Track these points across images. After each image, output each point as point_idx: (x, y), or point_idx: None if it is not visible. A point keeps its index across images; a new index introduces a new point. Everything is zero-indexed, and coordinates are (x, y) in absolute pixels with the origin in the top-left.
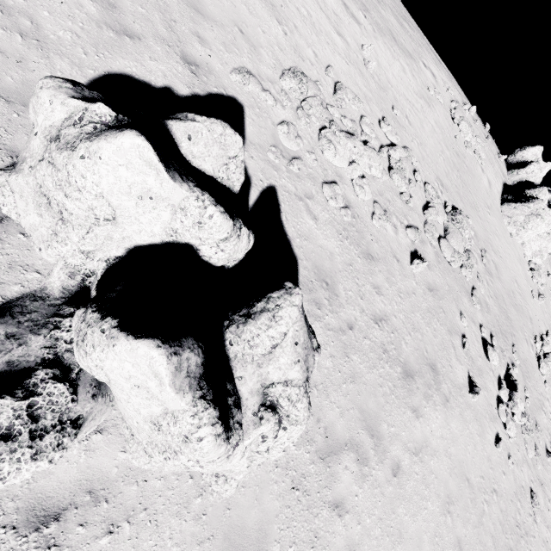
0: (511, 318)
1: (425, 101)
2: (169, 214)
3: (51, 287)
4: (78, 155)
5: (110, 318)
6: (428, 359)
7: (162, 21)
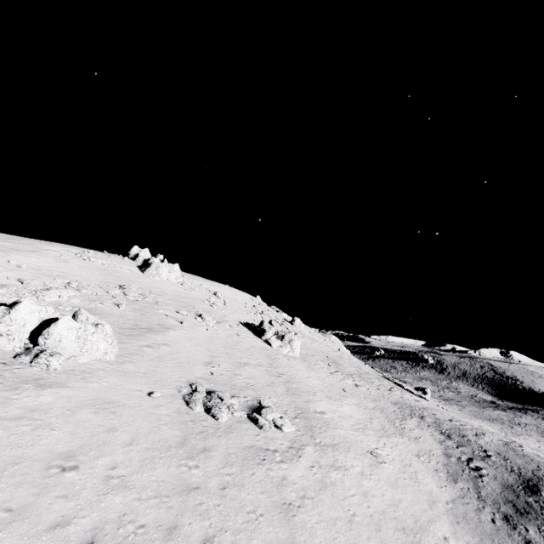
0: (185, 301)
1: (63, 262)
2: (38, 314)
3: (20, 351)
4: (13, 313)
5: (52, 324)
6: (155, 324)
7: None
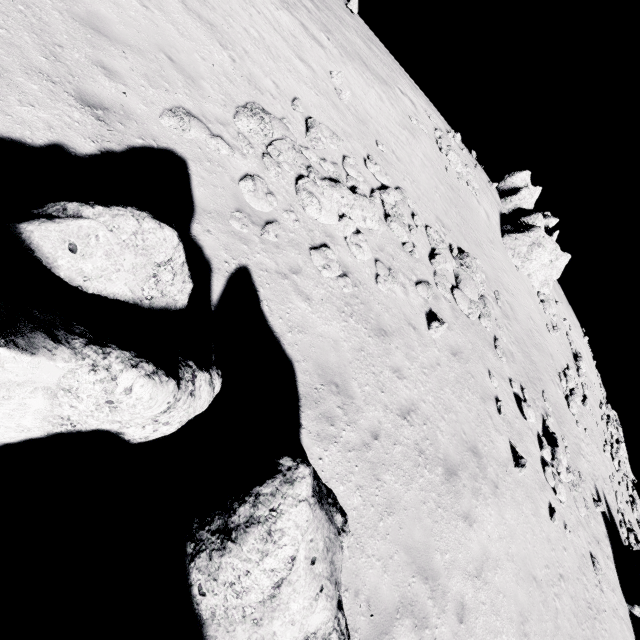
0: (535, 360)
1: (409, 132)
2: (43, 400)
3: None
4: None
5: None
6: (468, 442)
7: (37, 45)
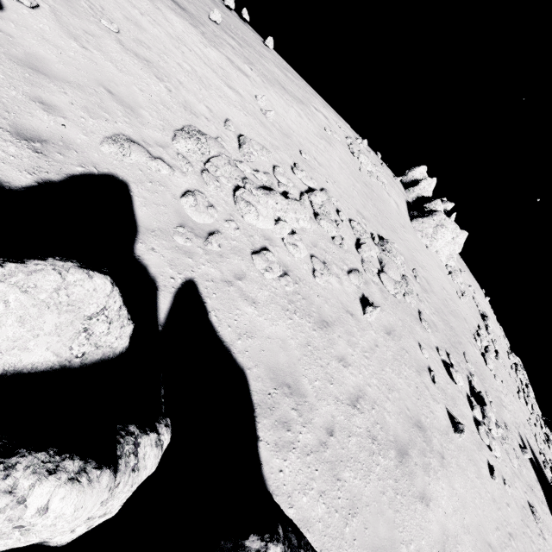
0: (453, 326)
1: (326, 141)
2: None
3: None
4: None
5: None
6: (412, 418)
7: None
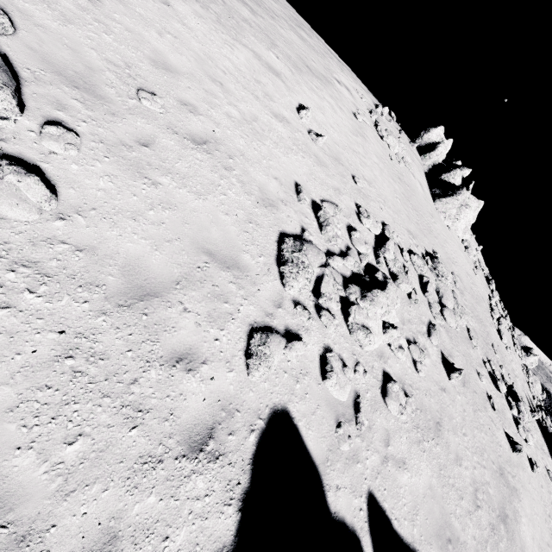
0: (481, 317)
1: (360, 135)
2: None
3: None
4: None
5: None
6: (497, 470)
7: (117, 414)
